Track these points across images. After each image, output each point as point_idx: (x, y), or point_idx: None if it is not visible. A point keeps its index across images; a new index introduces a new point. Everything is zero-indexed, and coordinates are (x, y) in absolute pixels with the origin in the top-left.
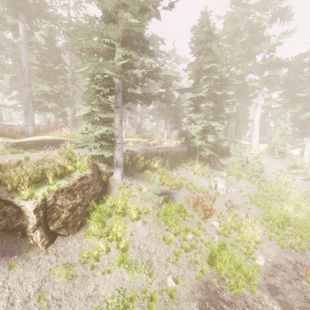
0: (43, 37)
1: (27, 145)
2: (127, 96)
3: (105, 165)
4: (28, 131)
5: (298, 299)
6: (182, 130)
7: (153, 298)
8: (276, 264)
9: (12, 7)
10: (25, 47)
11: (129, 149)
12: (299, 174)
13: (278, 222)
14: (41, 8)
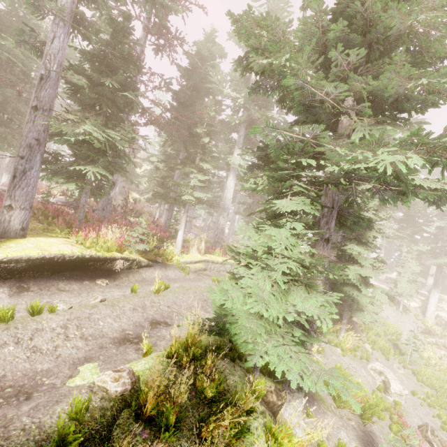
0: (111, 23)
1: (2, 269)
2: (346, 219)
3: (268, 380)
4: (8, 222)
5: None
6: None
7: None
8: None
9: None
10: (66, 27)
11: None
12: (439, 346)
13: None
14: None
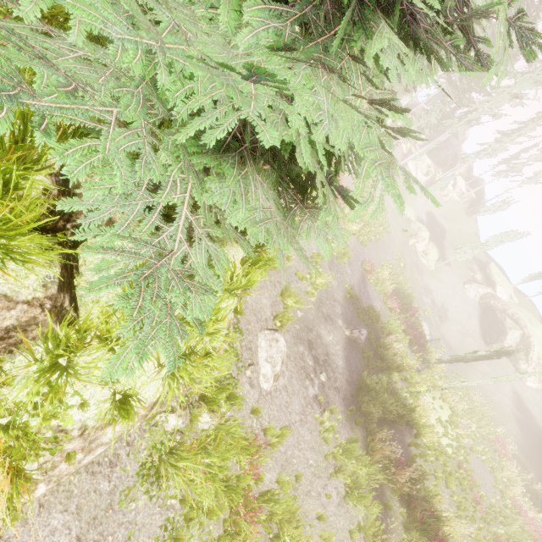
0: None
1: None
2: None
3: None
4: None
5: (356, 270)
6: None
7: (318, 258)
8: (353, 250)
9: None
10: None
11: None
12: None
13: (364, 223)
14: None
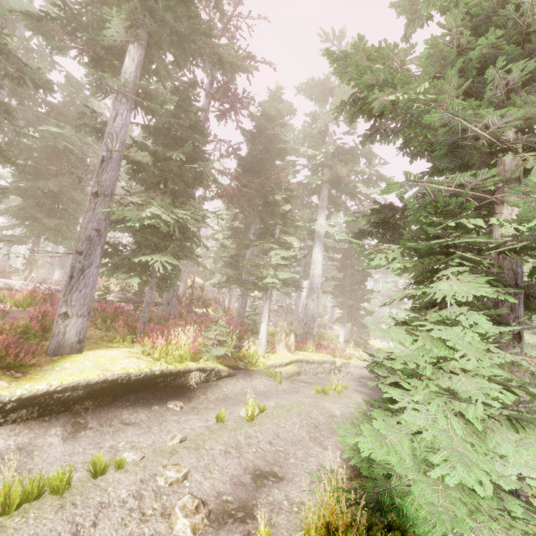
0: (175, 93)
1: (55, 400)
2: None
3: None
4: (62, 334)
5: None
6: (359, 323)
7: None
8: None
9: (120, 12)
10: (129, 102)
11: (351, 408)
12: None
13: None
14: (203, 30)
